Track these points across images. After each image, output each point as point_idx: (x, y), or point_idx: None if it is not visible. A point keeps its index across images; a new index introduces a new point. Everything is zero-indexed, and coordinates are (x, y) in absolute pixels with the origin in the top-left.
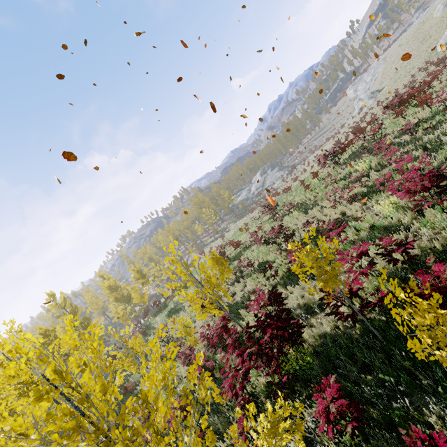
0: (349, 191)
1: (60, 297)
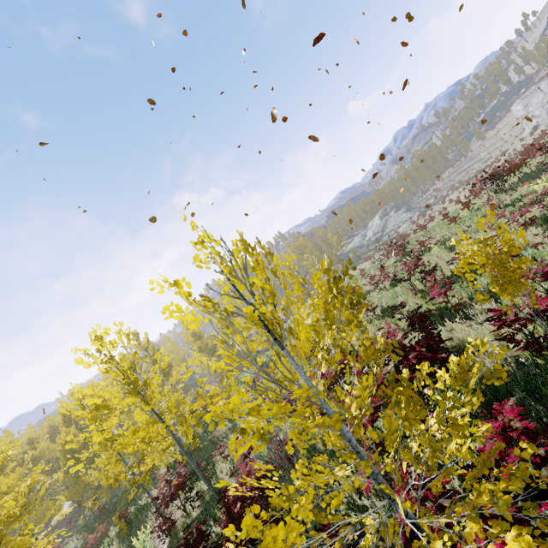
0: (524, 213)
1: (144, 338)
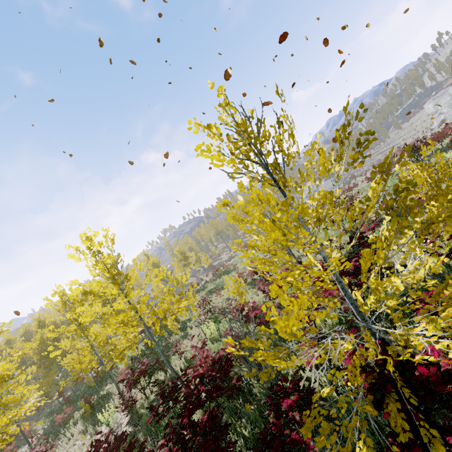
0: None
1: None
